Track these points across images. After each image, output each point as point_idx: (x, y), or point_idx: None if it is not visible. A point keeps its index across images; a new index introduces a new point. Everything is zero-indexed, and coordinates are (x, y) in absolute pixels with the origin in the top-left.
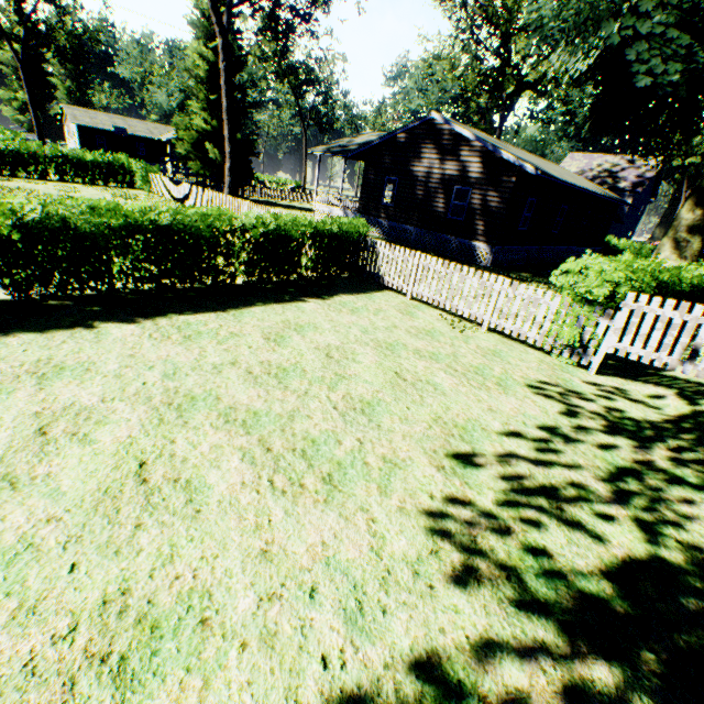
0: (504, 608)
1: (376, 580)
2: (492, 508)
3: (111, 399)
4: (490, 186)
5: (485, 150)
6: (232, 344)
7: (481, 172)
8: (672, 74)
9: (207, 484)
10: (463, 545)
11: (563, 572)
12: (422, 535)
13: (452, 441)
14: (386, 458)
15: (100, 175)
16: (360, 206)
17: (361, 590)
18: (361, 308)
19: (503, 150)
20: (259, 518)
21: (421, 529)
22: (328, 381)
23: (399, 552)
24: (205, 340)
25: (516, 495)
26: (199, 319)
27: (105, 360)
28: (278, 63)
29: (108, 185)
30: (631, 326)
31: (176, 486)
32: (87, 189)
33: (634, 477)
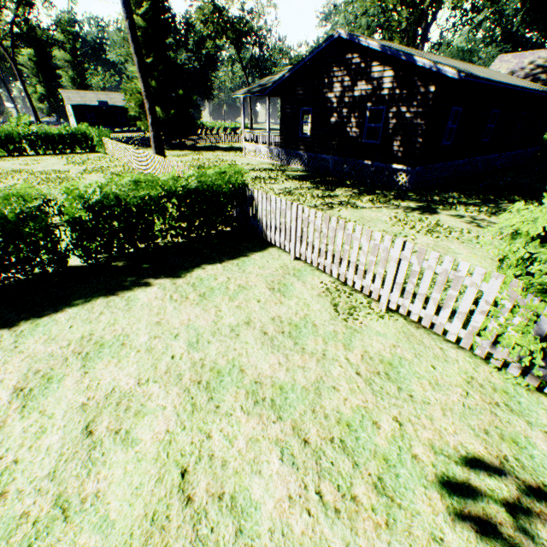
0: None
1: None
2: None
3: None
4: (405, 101)
5: (398, 60)
6: None
7: (394, 86)
8: None
9: None
10: None
11: None
12: None
13: None
14: None
15: (66, 145)
16: (281, 141)
17: None
18: (218, 287)
19: (418, 56)
20: None
21: None
22: (21, 533)
23: None
24: None
25: None
26: None
27: None
28: (217, 21)
29: (75, 152)
30: None
31: None
32: (50, 159)
33: None
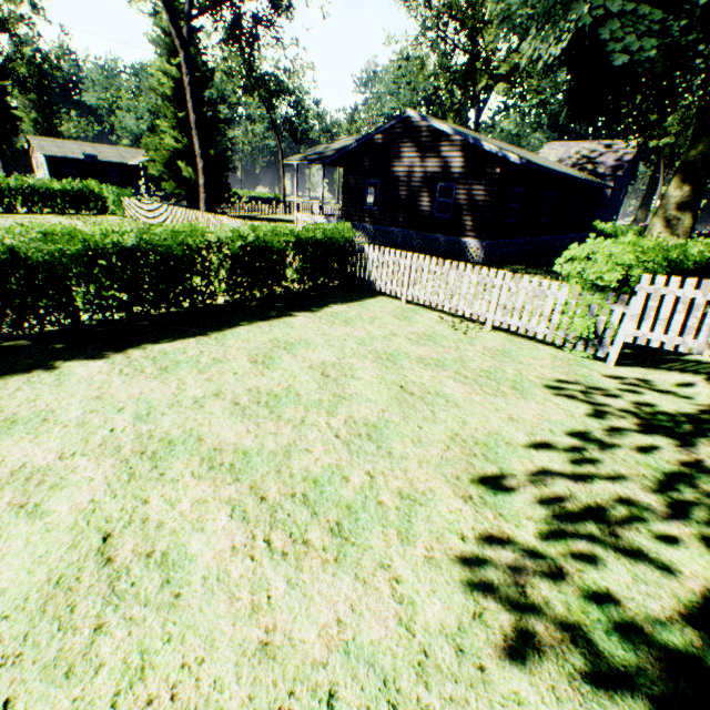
0: (577, 688)
1: (411, 668)
2: (536, 545)
3: (71, 455)
4: (474, 180)
5: (466, 143)
6: (215, 372)
7: (463, 166)
8: (648, 50)
9: (188, 555)
10: (511, 600)
11: (638, 623)
12: (460, 592)
13: (475, 462)
14: (403, 493)
15: (70, 203)
16: (343, 212)
17: (393, 686)
18: (354, 318)
19: (484, 141)
20: (255, 596)
21: (457, 585)
22: (326, 404)
23: (435, 622)
24: (184, 370)
25: (560, 523)
26: (177, 347)
27: (66, 406)
28: (247, 76)
29: (80, 213)
30: (650, 310)
31: (149, 563)
32: (57, 219)
33: (686, 484)
